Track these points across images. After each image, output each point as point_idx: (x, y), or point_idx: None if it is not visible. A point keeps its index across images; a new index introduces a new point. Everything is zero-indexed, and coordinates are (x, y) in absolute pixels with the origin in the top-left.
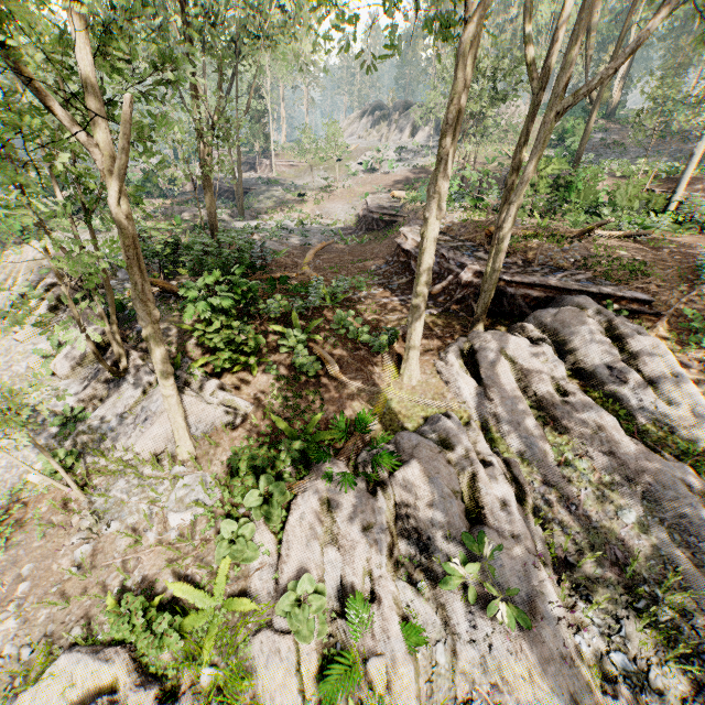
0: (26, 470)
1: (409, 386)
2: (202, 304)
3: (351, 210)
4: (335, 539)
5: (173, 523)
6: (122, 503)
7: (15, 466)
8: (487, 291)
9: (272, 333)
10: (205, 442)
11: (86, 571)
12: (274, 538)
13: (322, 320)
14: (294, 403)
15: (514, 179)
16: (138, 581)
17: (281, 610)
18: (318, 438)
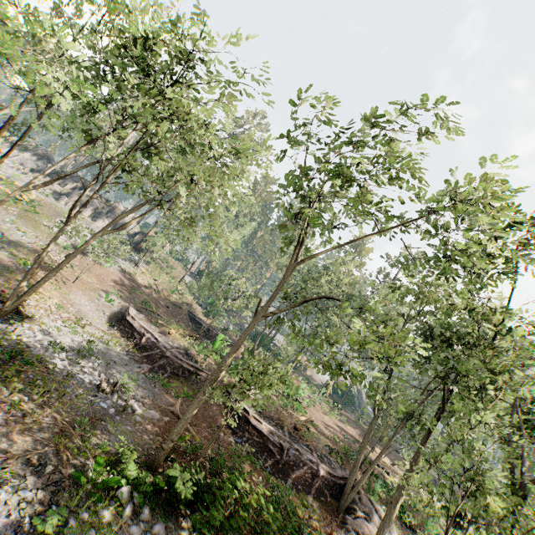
0: None
1: None
2: None
3: (101, 314)
4: None
5: None
6: None
7: None
8: (354, 494)
9: None
10: None
11: None
12: None
13: None
14: None
15: (366, 444)
16: None
17: None
18: None
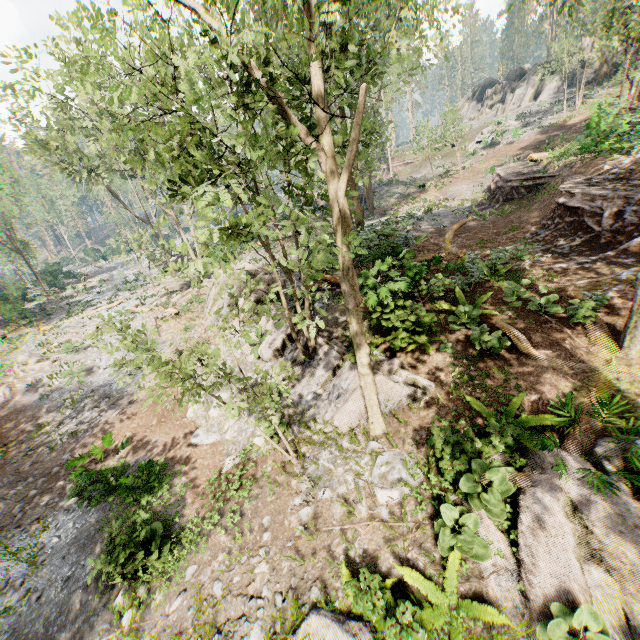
0: (251, 435)
1: (639, 361)
2: (381, 288)
3: (477, 188)
4: (596, 555)
5: (381, 500)
6: (331, 473)
7: (243, 430)
8: None
9: (436, 312)
10: (393, 420)
11: (312, 532)
12: (504, 537)
13: (490, 293)
14: (482, 383)
15: None
16: (364, 554)
17: (544, 637)
18: (527, 423)
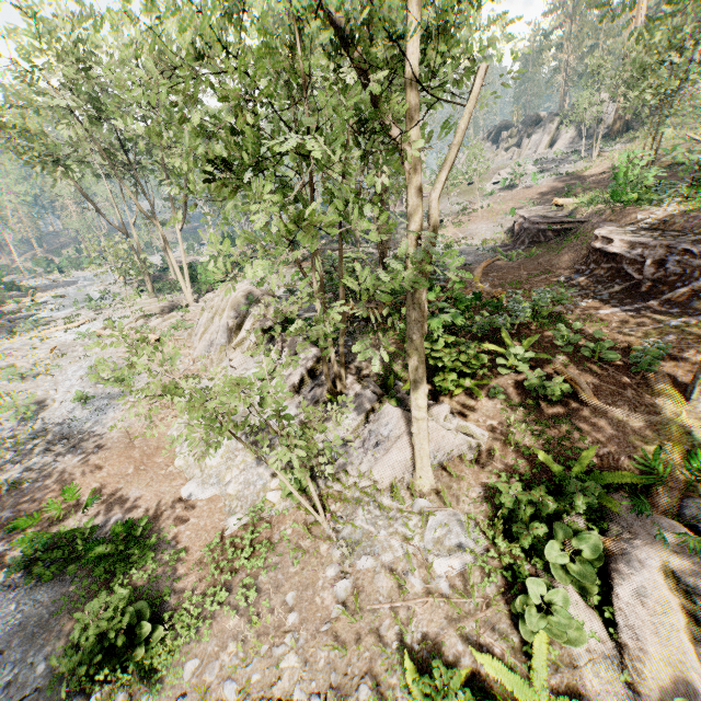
0: (261, 488)
1: None
2: (434, 320)
3: (497, 228)
4: None
5: (439, 570)
6: (373, 537)
7: (251, 483)
8: None
9: (480, 353)
10: (442, 473)
11: (353, 612)
12: (596, 615)
13: (539, 336)
14: (543, 433)
15: None
16: (428, 641)
17: None
18: (602, 480)
